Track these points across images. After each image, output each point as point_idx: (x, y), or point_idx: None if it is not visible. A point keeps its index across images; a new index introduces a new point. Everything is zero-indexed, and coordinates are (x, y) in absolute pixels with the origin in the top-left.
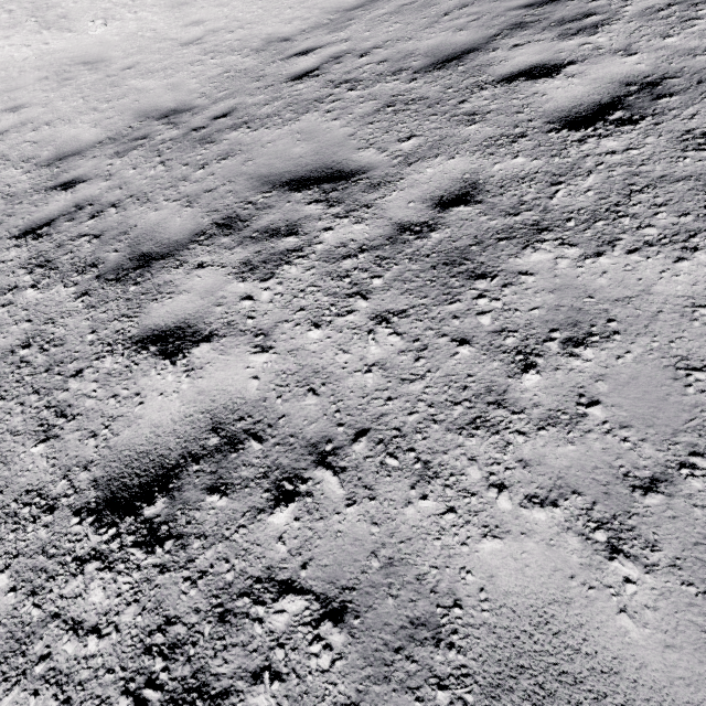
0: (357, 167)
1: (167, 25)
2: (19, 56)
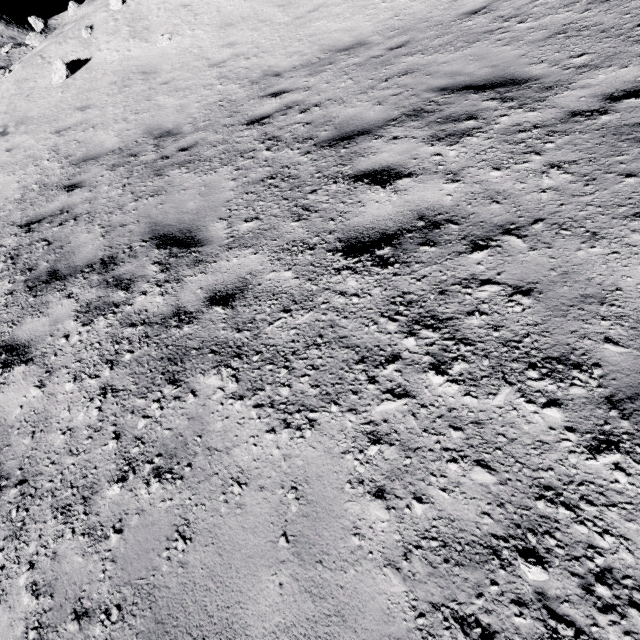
0: (204, 237)
1: (210, 44)
2: (109, 59)
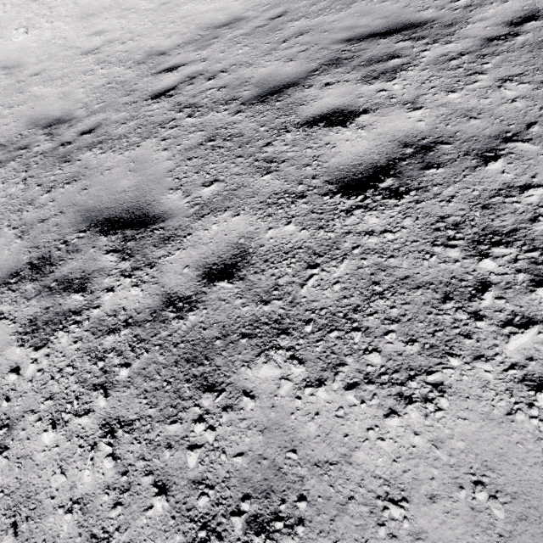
0: (161, 212)
1: (75, 34)
2: None
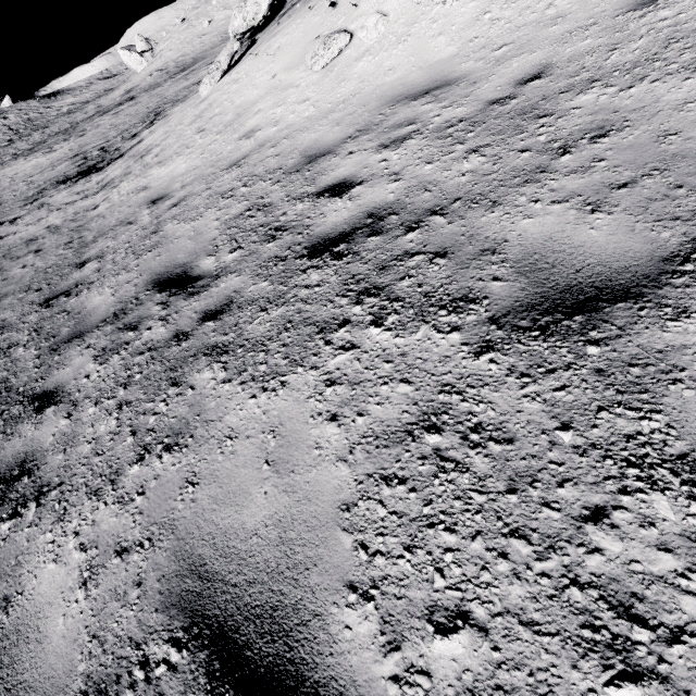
0: None
1: None
2: (220, 18)
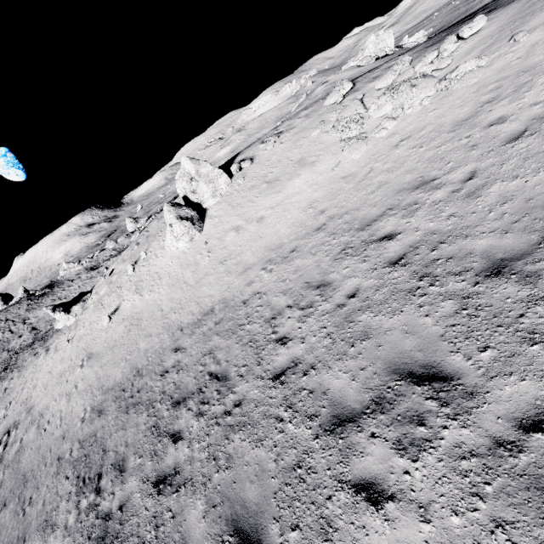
0: (127, 466)
1: (165, 298)
2: (127, 307)
